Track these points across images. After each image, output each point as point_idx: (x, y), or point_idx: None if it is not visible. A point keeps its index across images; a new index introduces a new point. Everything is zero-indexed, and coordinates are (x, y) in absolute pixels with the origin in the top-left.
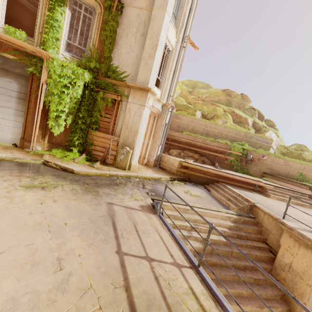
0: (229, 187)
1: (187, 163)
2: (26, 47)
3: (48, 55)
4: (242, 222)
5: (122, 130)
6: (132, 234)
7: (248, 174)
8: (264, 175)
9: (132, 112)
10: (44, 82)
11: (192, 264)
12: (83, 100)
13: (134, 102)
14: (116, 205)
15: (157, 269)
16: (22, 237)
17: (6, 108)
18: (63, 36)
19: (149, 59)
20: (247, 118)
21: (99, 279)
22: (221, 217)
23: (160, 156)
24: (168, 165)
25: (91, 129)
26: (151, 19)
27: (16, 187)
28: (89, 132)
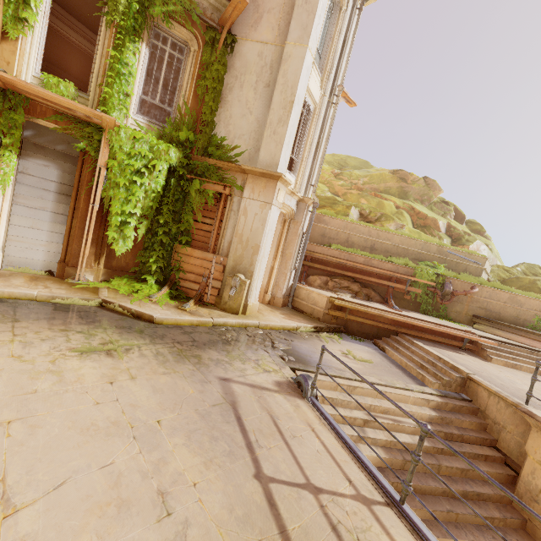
0: (419, 343)
1: (343, 300)
2: (77, 109)
3: (112, 123)
4: (449, 409)
5: (231, 245)
6: (274, 439)
7: (446, 318)
8: (476, 320)
9: (249, 214)
10: (103, 166)
11: (390, 498)
12: (166, 195)
13: (254, 197)
14: (235, 382)
15: (332, 510)
16: (91, 451)
17: (37, 210)
18: (136, 89)
19: (279, 126)
20: (437, 219)
21: (237, 532)
22: (412, 401)
23: (293, 288)
24: (308, 305)
25: (179, 243)
26: (283, 60)
27: (64, 352)
28: (175, 248)
